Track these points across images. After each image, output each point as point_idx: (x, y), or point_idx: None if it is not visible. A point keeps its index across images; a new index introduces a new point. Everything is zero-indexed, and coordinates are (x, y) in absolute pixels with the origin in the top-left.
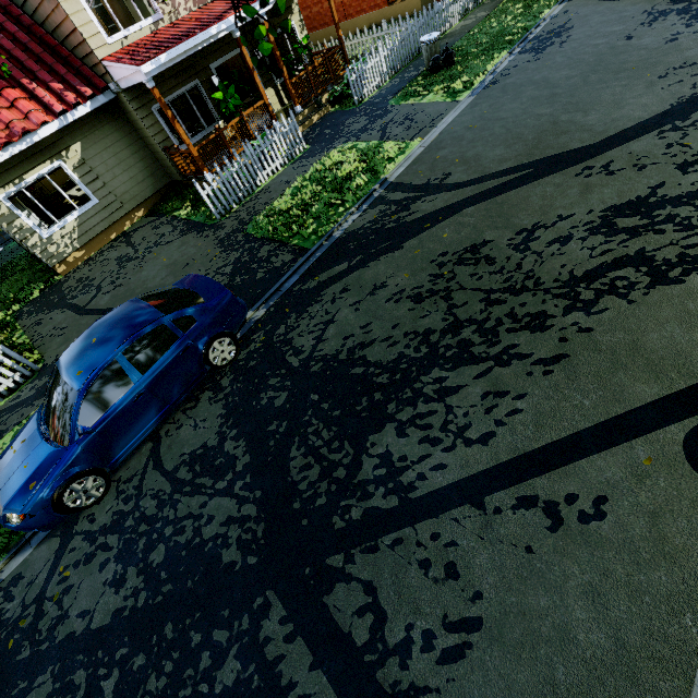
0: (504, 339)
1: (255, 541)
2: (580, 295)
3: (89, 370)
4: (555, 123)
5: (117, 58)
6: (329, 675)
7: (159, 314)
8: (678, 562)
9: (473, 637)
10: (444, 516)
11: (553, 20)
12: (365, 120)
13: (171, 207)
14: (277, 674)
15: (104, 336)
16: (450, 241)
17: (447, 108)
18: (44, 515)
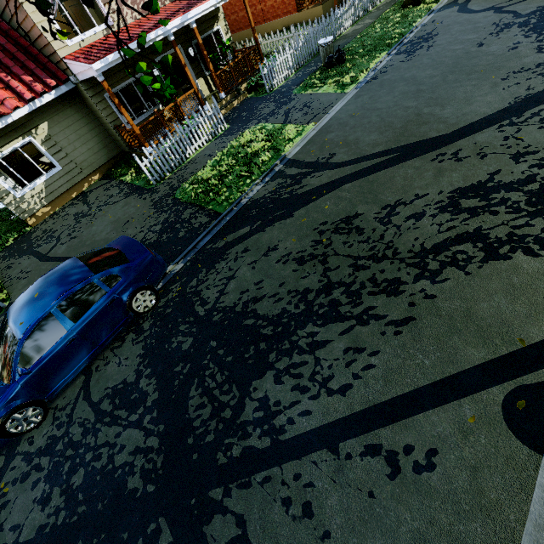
0: (365, 301)
1: (155, 471)
2: (428, 265)
3: (29, 321)
4: (419, 115)
5: (74, 57)
6: None
7: (90, 273)
8: (492, 515)
9: None
10: (305, 458)
11: (423, 27)
12: (274, 106)
13: (120, 173)
14: None
15: (44, 291)
16: (330, 212)
17: (337, 98)
18: None
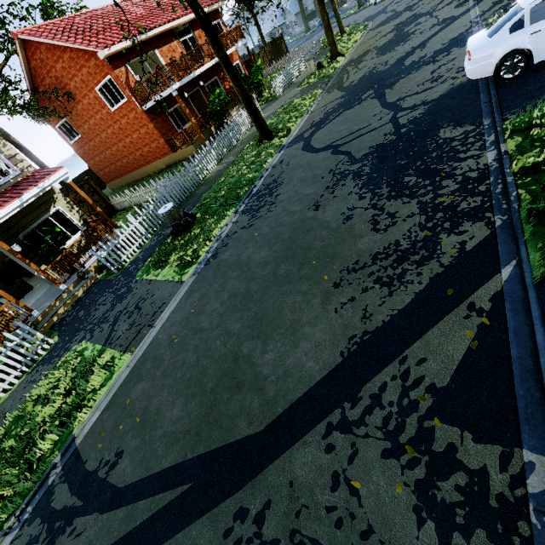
0: None
1: None
2: None
3: None
4: (236, 359)
5: None
6: None
7: None
8: None
9: None
10: None
11: (272, 170)
12: (110, 302)
13: None
14: None
15: None
16: None
17: (171, 293)
18: None
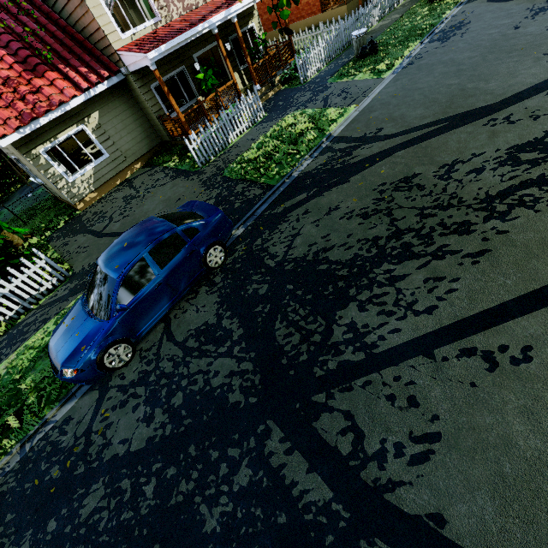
0: (437, 241)
1: (254, 387)
2: (496, 208)
3: (125, 264)
4: (463, 90)
5: (128, 48)
6: (323, 476)
7: (173, 226)
8: None
9: (435, 446)
10: (402, 364)
11: (453, 18)
12: (310, 94)
13: (162, 160)
14: (281, 477)
15: (133, 241)
16: (387, 175)
17: (375, 83)
18: (90, 371)
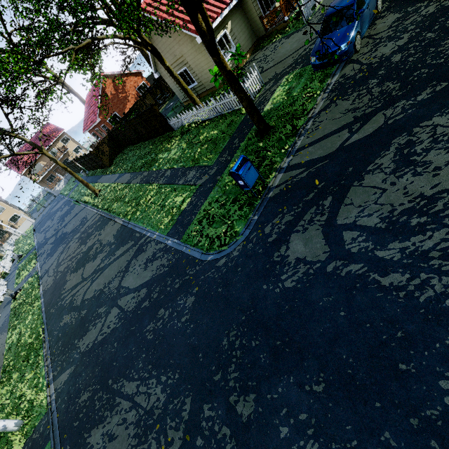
0: None
1: None
2: None
3: None
4: None
5: None
6: None
7: None
8: None
9: None
10: None
11: None
12: None
13: (267, 42)
14: None
15: None
16: None
17: None
18: (352, 45)
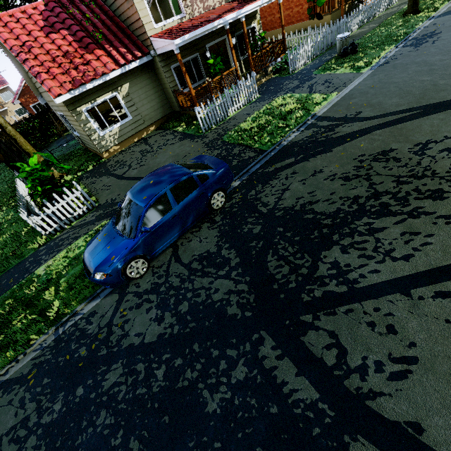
0: (413, 203)
1: (249, 304)
2: None
3: (151, 196)
4: (435, 85)
5: (159, 36)
6: (310, 380)
7: (190, 171)
8: None
9: (412, 367)
10: (381, 298)
11: (425, 28)
12: (297, 82)
13: (172, 125)
14: (273, 376)
15: (157, 180)
16: (366, 148)
17: (354, 76)
18: (115, 277)
